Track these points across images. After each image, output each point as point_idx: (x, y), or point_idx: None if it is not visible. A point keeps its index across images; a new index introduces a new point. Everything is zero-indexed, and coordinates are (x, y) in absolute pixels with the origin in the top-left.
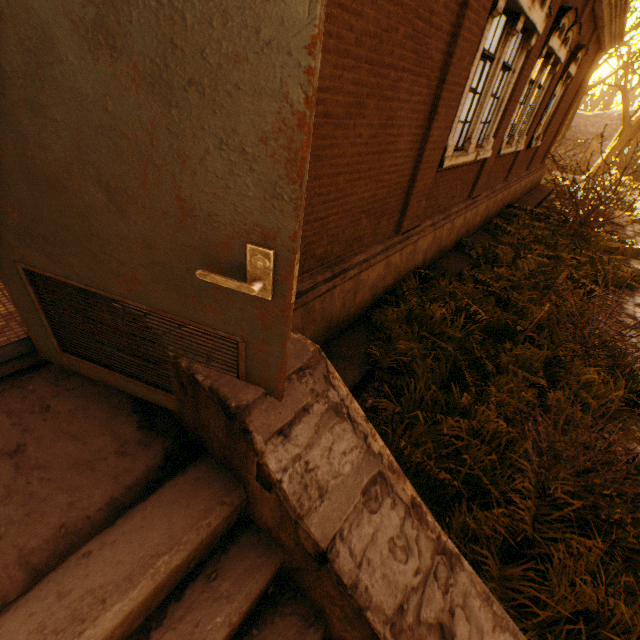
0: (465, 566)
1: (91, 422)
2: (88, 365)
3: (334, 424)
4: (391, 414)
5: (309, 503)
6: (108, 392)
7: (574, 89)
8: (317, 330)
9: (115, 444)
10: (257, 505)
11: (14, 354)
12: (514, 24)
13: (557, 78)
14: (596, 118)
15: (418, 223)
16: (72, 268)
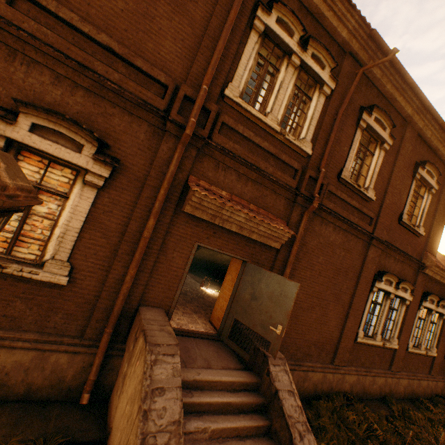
0: (312, 435)
1: (229, 354)
2: (231, 342)
3: (284, 372)
4: None
5: (276, 379)
6: (231, 351)
7: None
8: None
9: (234, 360)
10: (262, 384)
11: (215, 335)
12: (388, 295)
13: None
14: None
15: (345, 364)
16: (245, 320)
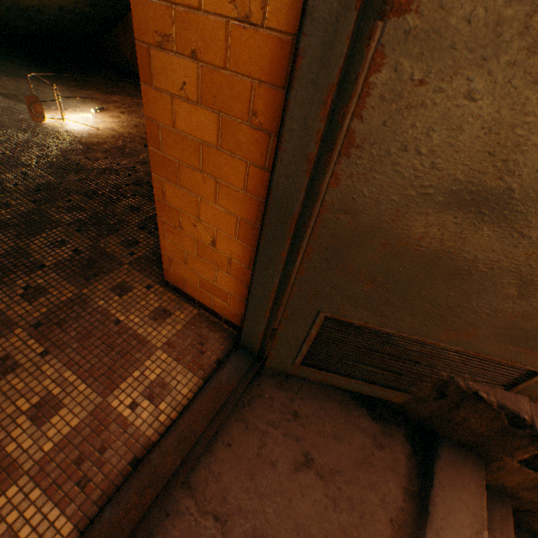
0: None
1: (336, 421)
2: (323, 374)
3: None
4: None
5: None
6: (326, 389)
7: None
8: None
9: (368, 439)
10: (497, 473)
11: (242, 367)
12: None
13: None
14: None
15: None
16: (396, 321)
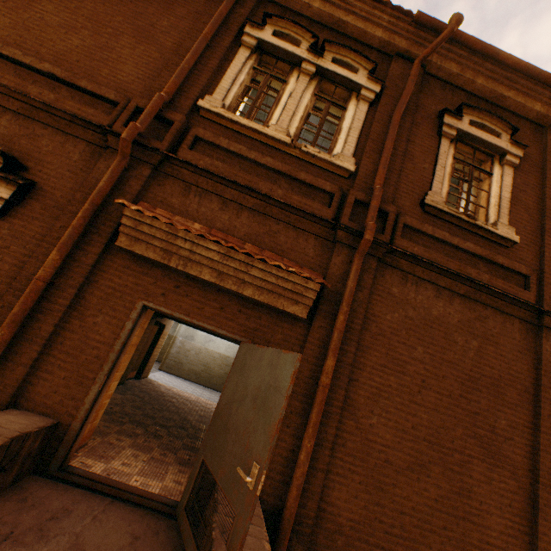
0: None
1: (163, 550)
2: (186, 520)
3: None
4: None
5: None
6: (179, 546)
7: None
8: None
9: None
10: None
11: (170, 502)
12: None
13: None
14: None
15: None
16: (214, 461)
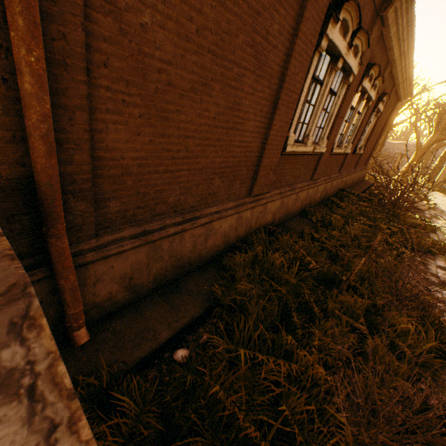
0: None
1: None
2: None
3: None
4: (220, 352)
5: None
6: None
7: (383, 121)
8: (165, 266)
9: None
10: None
11: None
12: (336, 63)
13: (371, 110)
14: (400, 145)
15: (268, 190)
16: None
